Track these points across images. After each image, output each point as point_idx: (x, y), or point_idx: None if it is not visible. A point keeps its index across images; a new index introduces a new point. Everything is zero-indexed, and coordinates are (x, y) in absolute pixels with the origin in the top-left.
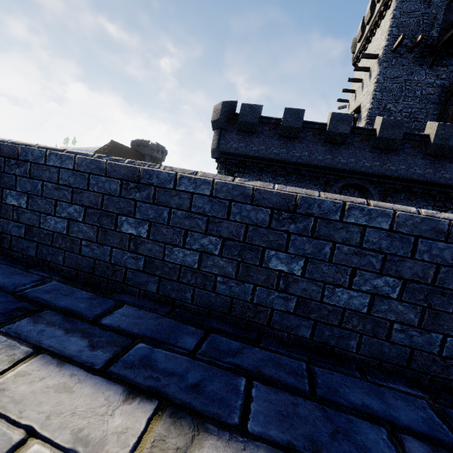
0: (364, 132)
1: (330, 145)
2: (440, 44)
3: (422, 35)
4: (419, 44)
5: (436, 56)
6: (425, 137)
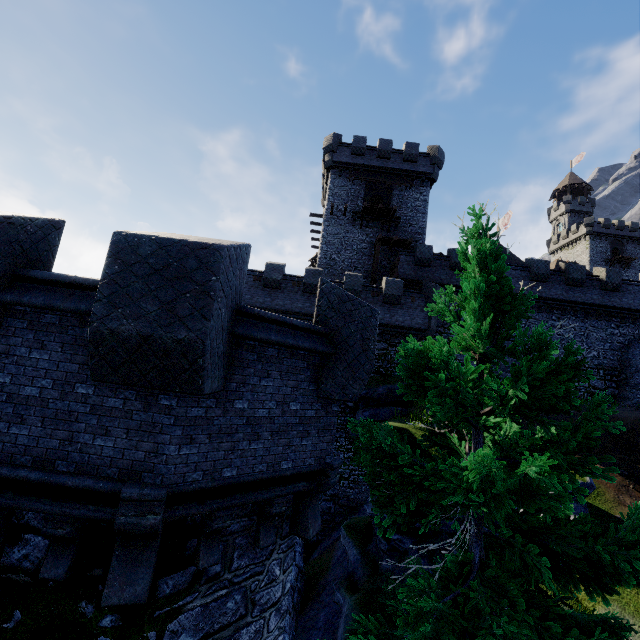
0: (295, 279)
1: (269, 289)
2: (362, 212)
3: (345, 205)
4: (350, 210)
5: (362, 221)
6: (341, 284)
